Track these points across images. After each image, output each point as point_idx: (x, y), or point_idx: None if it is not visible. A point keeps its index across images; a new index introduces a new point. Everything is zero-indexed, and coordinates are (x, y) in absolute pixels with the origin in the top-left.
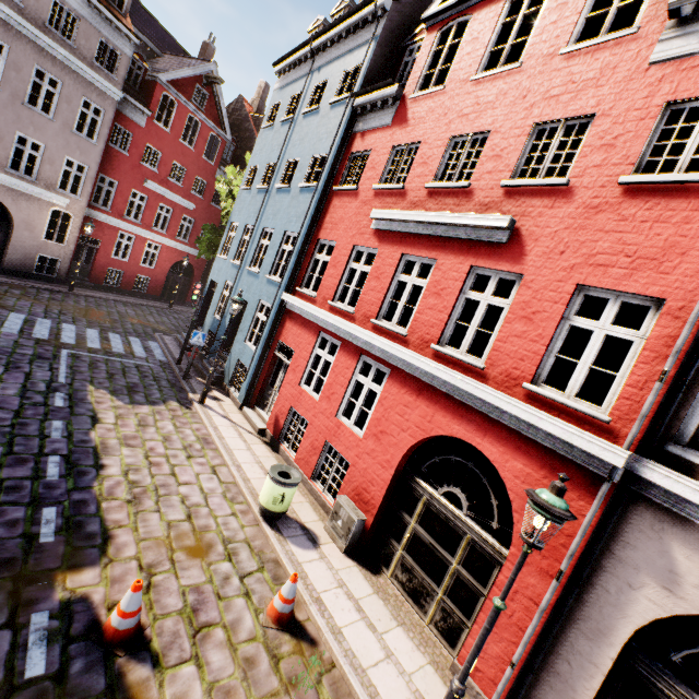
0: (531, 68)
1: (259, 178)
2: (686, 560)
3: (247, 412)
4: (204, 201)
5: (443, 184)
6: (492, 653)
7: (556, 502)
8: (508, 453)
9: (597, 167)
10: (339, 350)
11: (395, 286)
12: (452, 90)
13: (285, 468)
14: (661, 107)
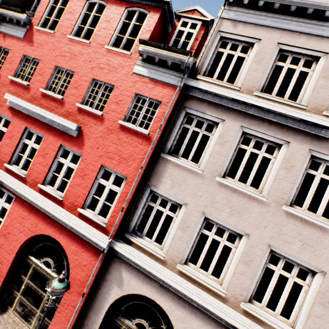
0: (94, 47)
1: None
2: (126, 276)
3: None
4: None
5: (50, 93)
6: None
7: (58, 287)
8: (70, 242)
9: (113, 112)
10: None
11: (22, 145)
12: (58, 37)
13: None
14: (134, 94)
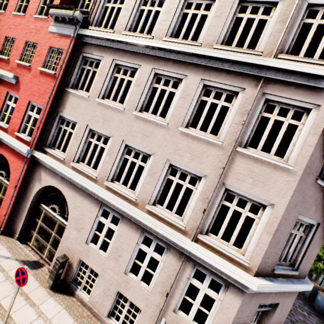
0: (27, 18)
1: None
2: (43, 175)
3: None
4: None
5: (1, 56)
6: (3, 215)
7: None
8: (11, 155)
9: (37, 63)
10: None
11: None
12: (8, 15)
13: None
14: (49, 47)
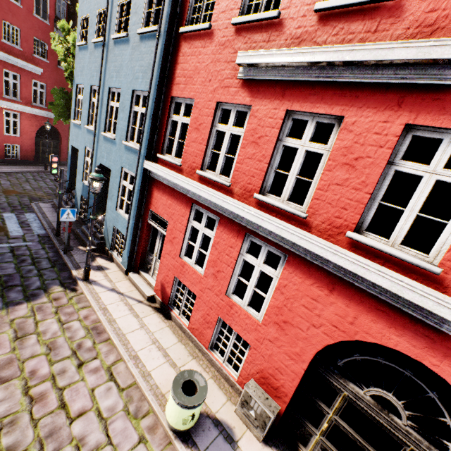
0: None
1: (92, 30)
2: None
3: (133, 279)
4: (50, 64)
5: None
6: None
7: None
8: None
9: None
10: (218, 225)
11: (280, 153)
12: None
13: (187, 374)
14: None
